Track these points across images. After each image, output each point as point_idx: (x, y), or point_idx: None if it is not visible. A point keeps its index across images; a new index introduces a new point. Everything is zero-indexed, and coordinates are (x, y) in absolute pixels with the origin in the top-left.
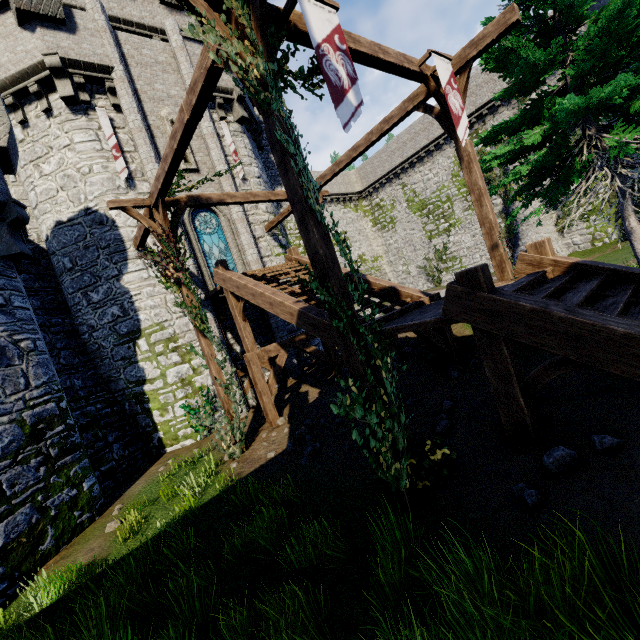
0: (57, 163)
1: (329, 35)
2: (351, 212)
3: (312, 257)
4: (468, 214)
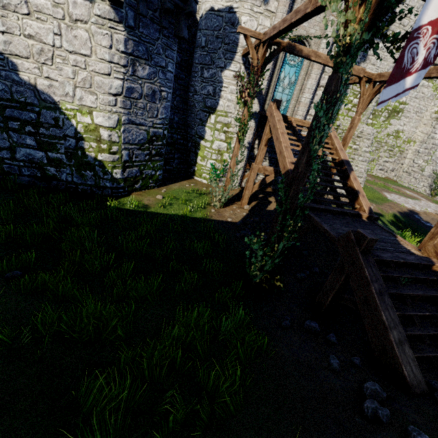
0: None
1: None
2: (429, 88)
3: (295, 167)
4: None
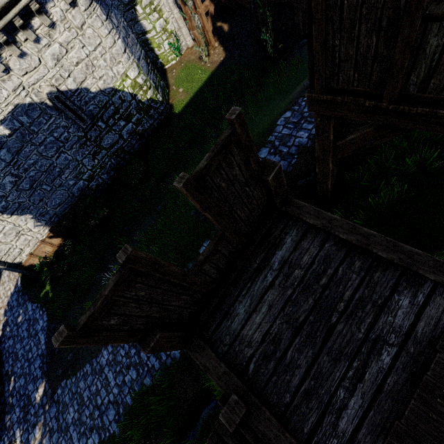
0: None
1: None
2: None
3: None
4: None
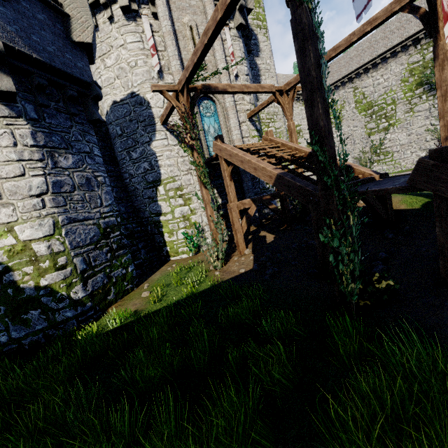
0: (115, 58)
1: None
2: None
3: (312, 128)
4: (408, 116)
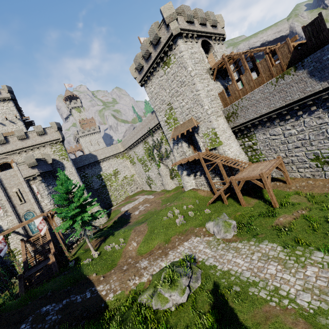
0: None
1: (0, 241)
2: (120, 159)
3: None
4: (151, 167)
